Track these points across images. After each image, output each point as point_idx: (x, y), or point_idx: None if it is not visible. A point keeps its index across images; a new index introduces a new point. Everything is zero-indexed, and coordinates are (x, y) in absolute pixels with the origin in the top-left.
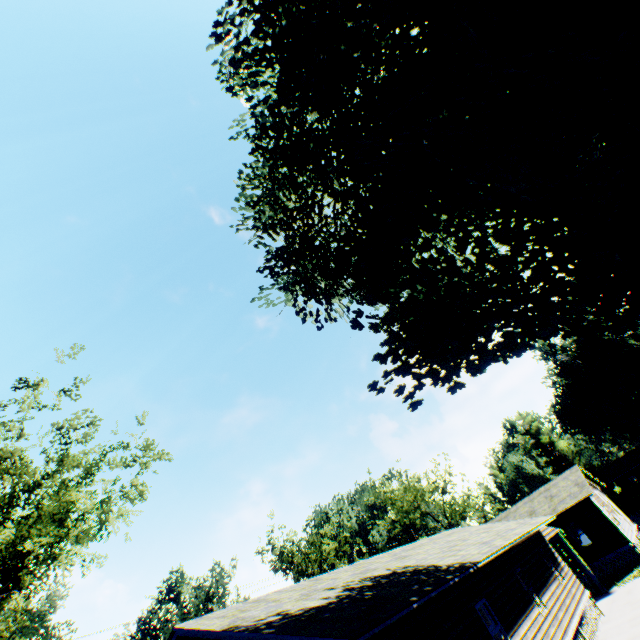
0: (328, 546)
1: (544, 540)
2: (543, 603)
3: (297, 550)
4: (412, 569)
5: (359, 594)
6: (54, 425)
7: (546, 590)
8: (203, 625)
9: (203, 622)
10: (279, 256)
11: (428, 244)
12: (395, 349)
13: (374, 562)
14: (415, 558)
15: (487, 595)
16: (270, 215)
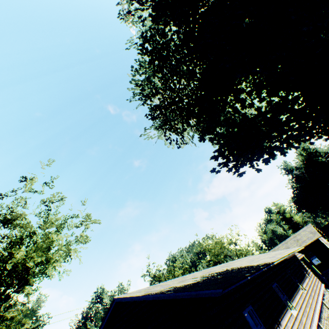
0: (178, 272)
1: (298, 259)
2: (303, 288)
3: (162, 274)
4: (237, 268)
5: (213, 277)
6: (42, 200)
7: (304, 282)
8: (130, 295)
9: (129, 294)
10: (156, 109)
11: (242, 90)
12: (223, 152)
13: (212, 269)
14: (235, 265)
15: (277, 281)
16: (147, 92)
